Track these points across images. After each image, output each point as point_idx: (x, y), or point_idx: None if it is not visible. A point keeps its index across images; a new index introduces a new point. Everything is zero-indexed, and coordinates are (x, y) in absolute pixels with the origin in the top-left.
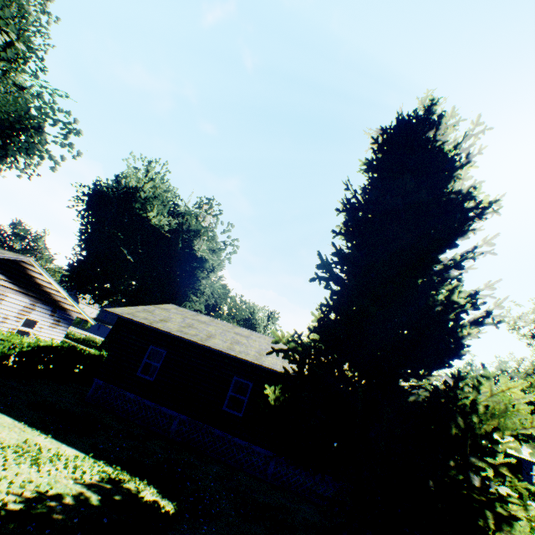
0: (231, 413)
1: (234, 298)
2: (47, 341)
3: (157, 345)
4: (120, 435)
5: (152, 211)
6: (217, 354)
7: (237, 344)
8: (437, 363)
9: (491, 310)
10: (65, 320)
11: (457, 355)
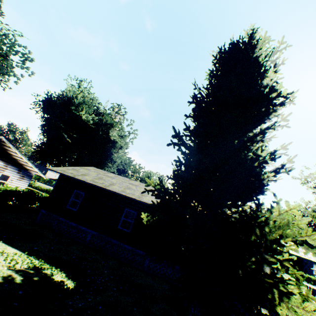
0: (123, 230)
1: (135, 166)
2: (12, 187)
3: (79, 190)
4: (52, 242)
5: (82, 111)
6: (115, 195)
7: (128, 189)
8: (248, 197)
9: (285, 163)
10: (27, 176)
11: (260, 191)
